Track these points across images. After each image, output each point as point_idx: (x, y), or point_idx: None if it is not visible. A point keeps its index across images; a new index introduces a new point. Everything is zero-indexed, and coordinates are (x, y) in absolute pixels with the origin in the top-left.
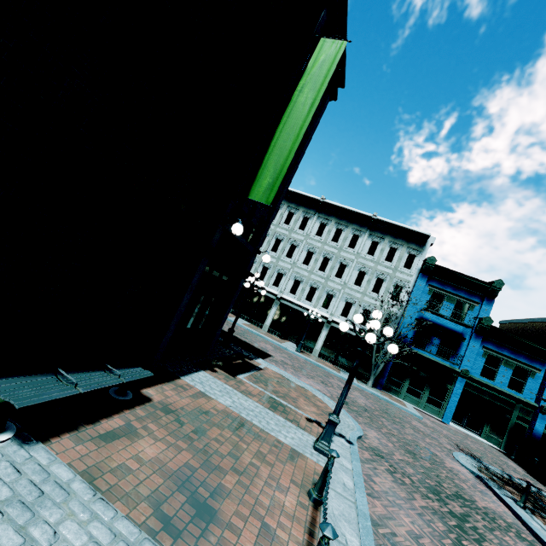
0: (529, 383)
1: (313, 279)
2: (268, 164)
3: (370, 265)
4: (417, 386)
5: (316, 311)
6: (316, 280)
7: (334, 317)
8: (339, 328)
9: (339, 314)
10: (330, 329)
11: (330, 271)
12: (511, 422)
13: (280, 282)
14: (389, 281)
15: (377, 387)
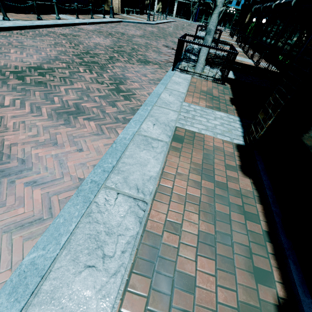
0: (242, 1)
1: None
2: None
3: None
4: (207, 16)
5: None
6: None
7: None
8: (180, 1)
9: None
10: (178, 3)
11: None
12: (234, 19)
13: None
14: None
15: (194, 21)
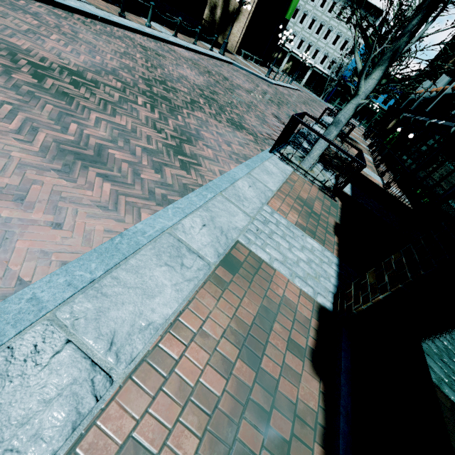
0: (391, 102)
1: (311, 40)
2: (291, 6)
3: (344, 31)
4: (342, 101)
5: (307, 61)
6: (312, 40)
7: (316, 64)
8: (316, 71)
9: (319, 63)
10: (312, 71)
11: (321, 35)
12: (374, 118)
13: (293, 41)
14: (350, 43)
15: (325, 101)
